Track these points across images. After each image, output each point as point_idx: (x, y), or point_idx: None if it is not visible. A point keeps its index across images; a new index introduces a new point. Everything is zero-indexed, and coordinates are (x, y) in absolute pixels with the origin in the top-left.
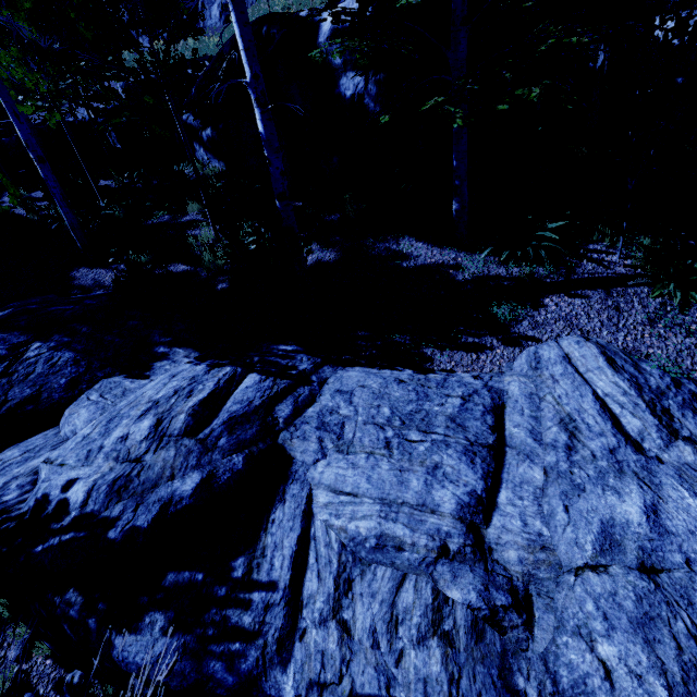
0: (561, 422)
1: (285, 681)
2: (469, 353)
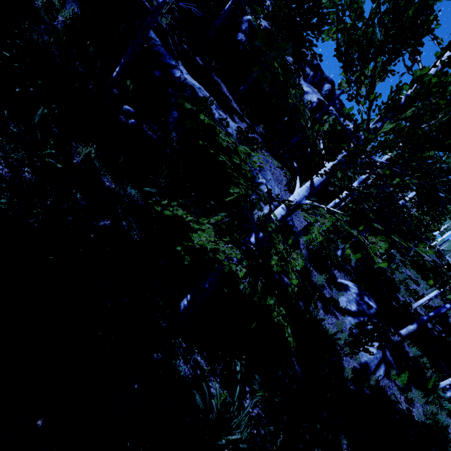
0: (235, 125)
1: (178, 73)
2: (222, 111)
